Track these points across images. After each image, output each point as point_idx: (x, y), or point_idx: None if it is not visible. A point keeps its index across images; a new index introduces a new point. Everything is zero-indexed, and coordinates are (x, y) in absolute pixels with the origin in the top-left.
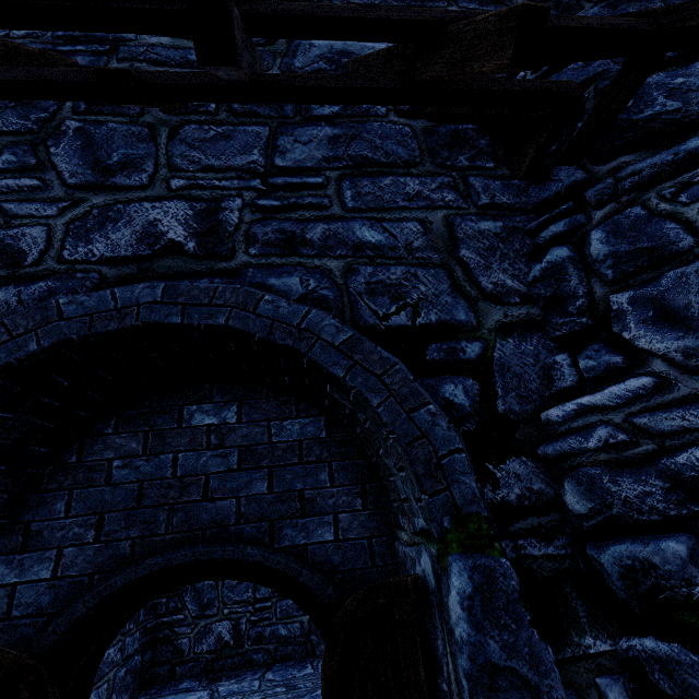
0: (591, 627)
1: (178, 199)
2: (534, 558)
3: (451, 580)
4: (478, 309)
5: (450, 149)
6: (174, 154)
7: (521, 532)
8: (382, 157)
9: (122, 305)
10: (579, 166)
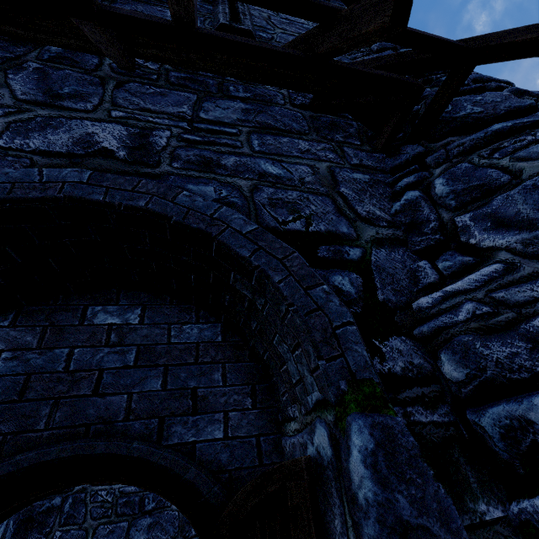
0: (482, 493)
1: (116, 123)
2: (423, 424)
3: (352, 440)
4: (357, 226)
5: (329, 130)
6: (118, 97)
7: (408, 400)
8: (281, 126)
9: (48, 180)
10: (419, 145)
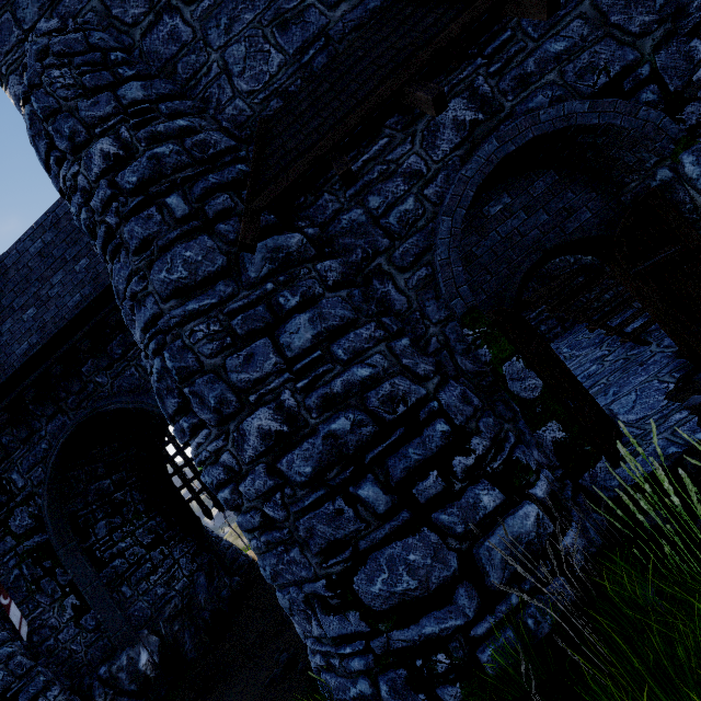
0: None
1: (453, 99)
2: None
3: (684, 163)
4: (638, 47)
5: None
6: None
7: None
8: None
9: (487, 158)
10: None
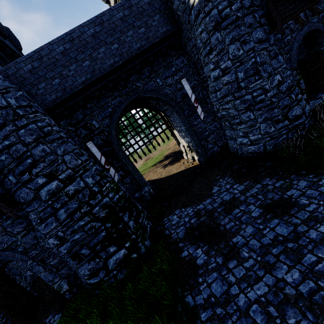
0: None
1: (301, 13)
2: None
3: None
4: None
5: None
6: None
7: None
8: None
9: (305, 31)
10: None
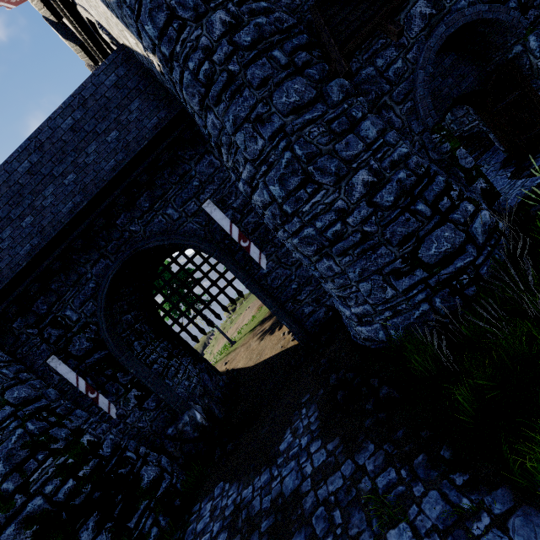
0: None
1: (419, 0)
2: (539, 29)
3: (530, 41)
4: None
5: None
6: None
7: (536, 26)
8: None
9: (440, 36)
10: None
